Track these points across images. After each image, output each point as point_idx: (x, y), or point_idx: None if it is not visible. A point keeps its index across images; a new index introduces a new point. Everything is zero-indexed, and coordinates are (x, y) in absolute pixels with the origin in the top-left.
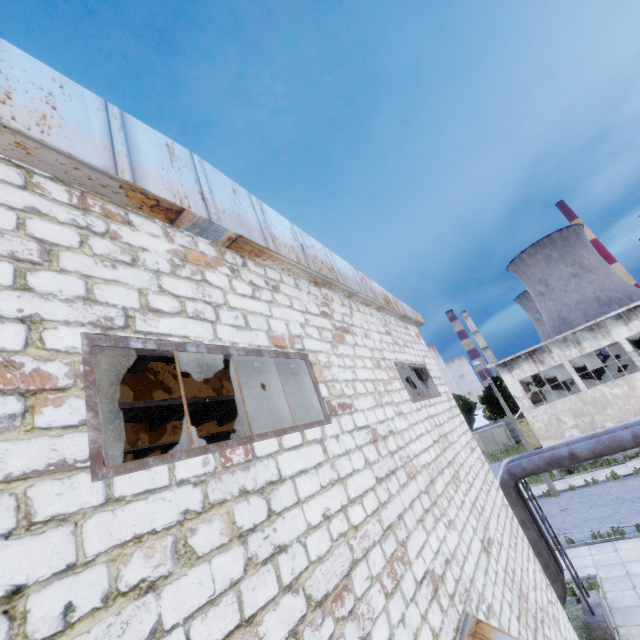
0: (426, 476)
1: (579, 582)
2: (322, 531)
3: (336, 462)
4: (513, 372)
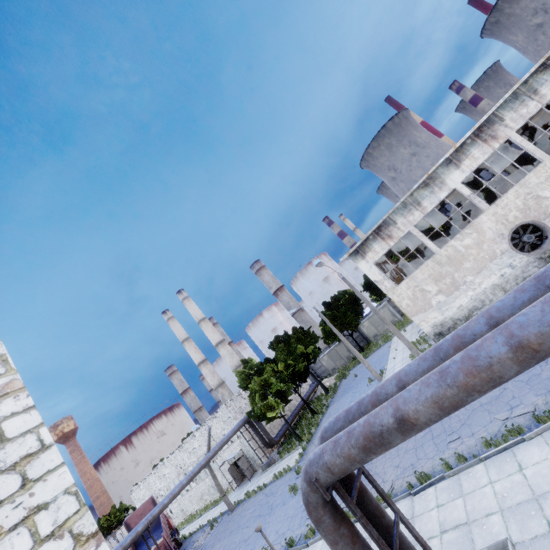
0: None
1: None
2: None
3: None
4: (366, 257)
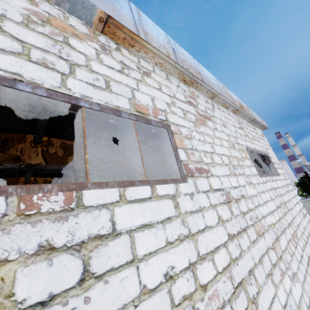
0: (272, 234)
1: None
2: (161, 295)
3: (188, 218)
4: None
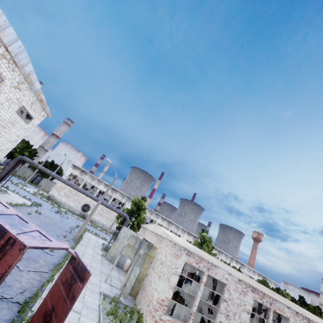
0: None
1: (3, 183)
2: None
3: None
4: (74, 170)
